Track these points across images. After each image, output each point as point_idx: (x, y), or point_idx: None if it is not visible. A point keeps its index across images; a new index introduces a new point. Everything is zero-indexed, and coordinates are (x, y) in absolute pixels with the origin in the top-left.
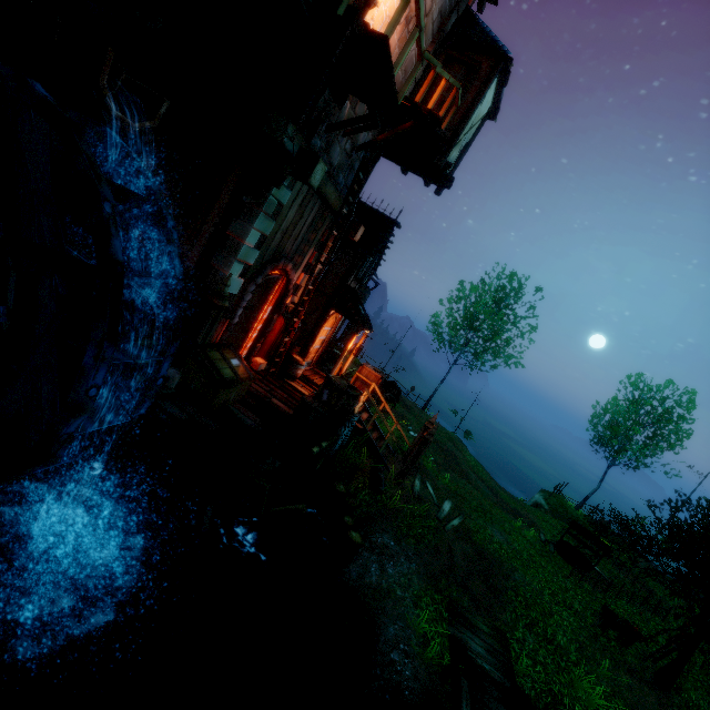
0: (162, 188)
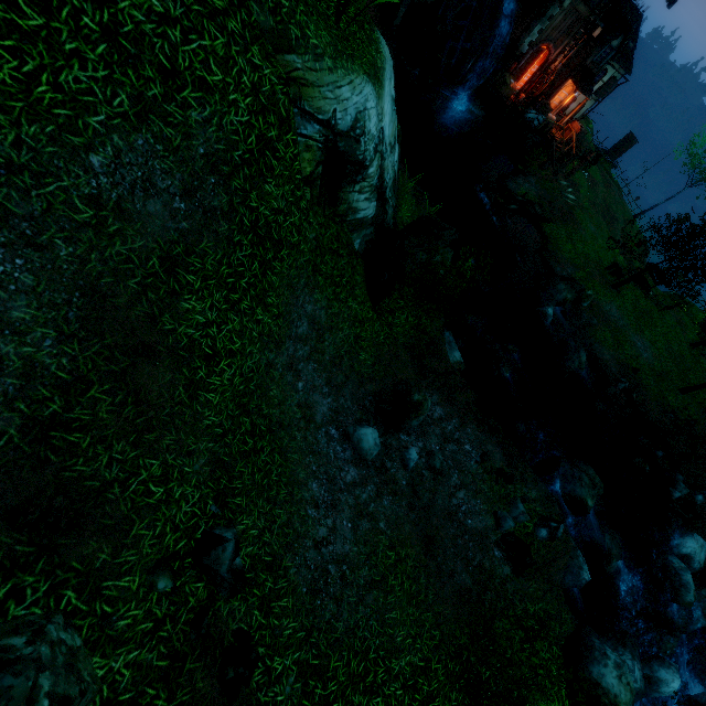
0: (519, 7)
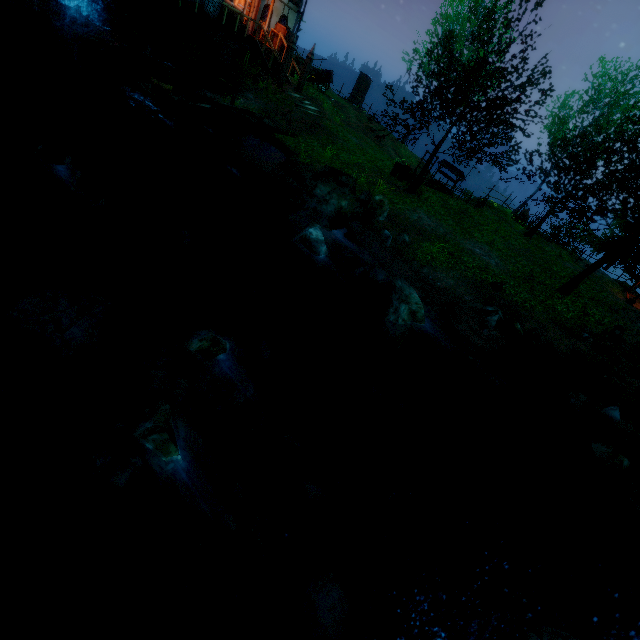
0: None
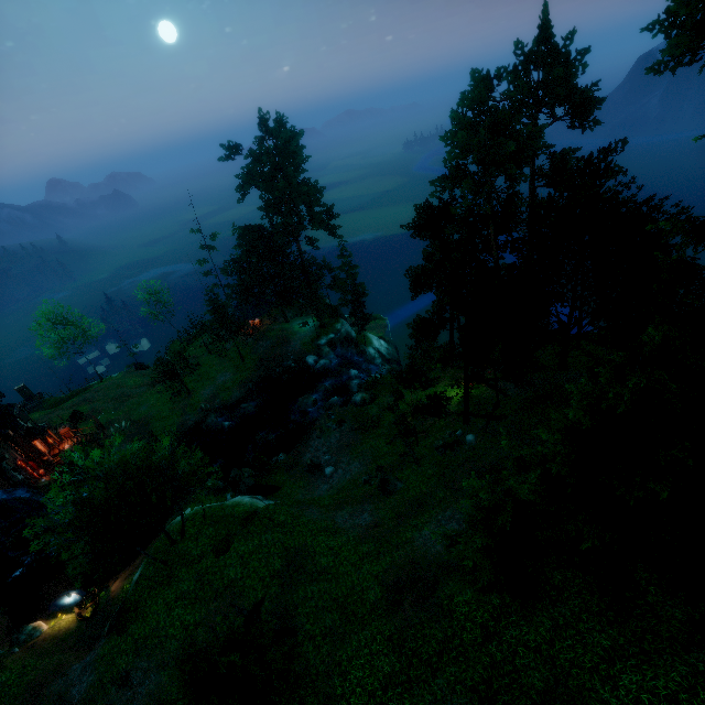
0: None
